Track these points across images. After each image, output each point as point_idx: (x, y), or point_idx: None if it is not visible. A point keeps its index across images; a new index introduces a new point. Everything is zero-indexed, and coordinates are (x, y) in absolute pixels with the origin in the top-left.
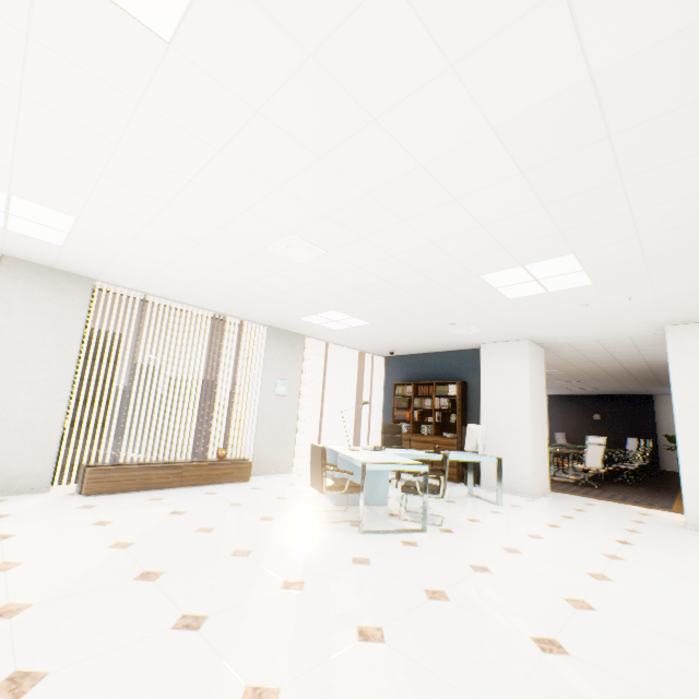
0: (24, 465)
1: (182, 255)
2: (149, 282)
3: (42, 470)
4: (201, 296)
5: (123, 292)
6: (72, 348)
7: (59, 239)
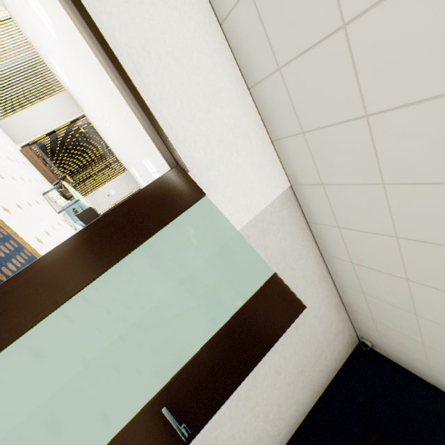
0: (20, 134)
1: (90, 109)
2: (93, 120)
3: (22, 139)
4: (105, 136)
5: (92, 123)
6: (60, 121)
7: (72, 89)
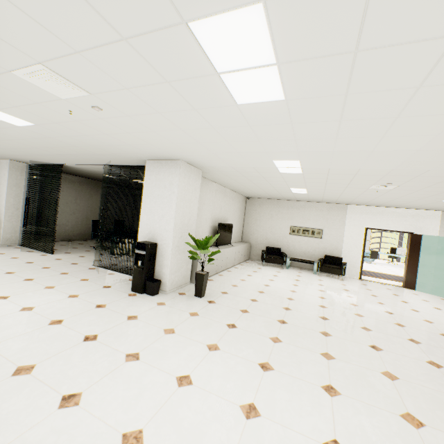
0: None
1: None
2: None
3: None
4: None
5: None
6: None
7: None
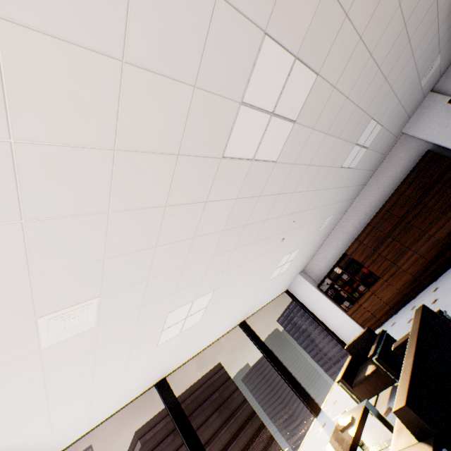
0: None
1: None
2: None
3: None
4: None
5: None
6: None
7: None
